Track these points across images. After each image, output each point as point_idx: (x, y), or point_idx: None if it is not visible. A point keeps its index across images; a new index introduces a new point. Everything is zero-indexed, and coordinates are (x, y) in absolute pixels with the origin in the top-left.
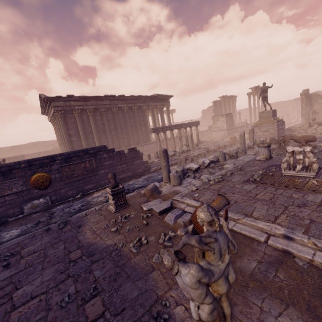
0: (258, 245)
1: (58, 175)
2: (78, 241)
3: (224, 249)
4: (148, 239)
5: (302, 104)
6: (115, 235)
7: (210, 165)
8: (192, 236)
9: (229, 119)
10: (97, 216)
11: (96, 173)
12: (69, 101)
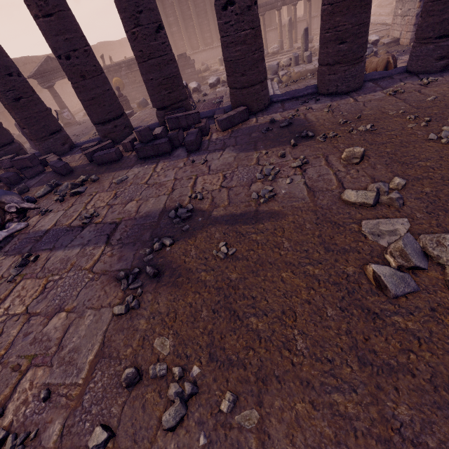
0: None
1: (127, 80)
2: None
3: None
4: None
5: None
6: None
7: (217, 86)
8: None
9: None
10: None
11: None
12: None
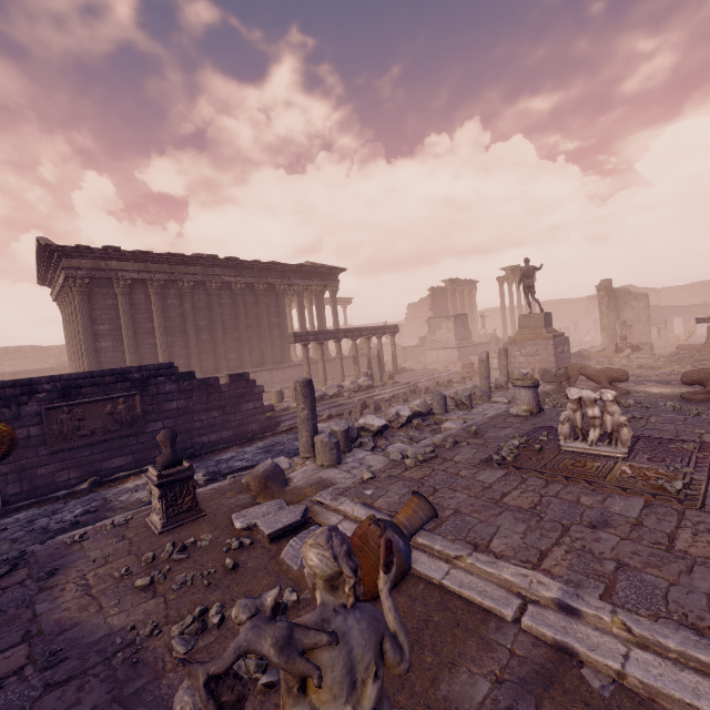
0: (499, 631)
1: (36, 429)
2: (30, 618)
3: (365, 666)
4: (226, 611)
5: (600, 307)
6: (142, 598)
7: (412, 422)
8: (269, 624)
9: (461, 327)
10: (110, 543)
11: (141, 428)
12: (106, 260)
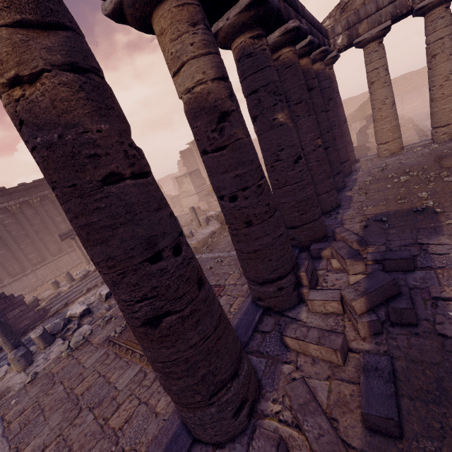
0: None
1: None
2: None
3: None
4: None
5: None
6: None
7: None
8: None
9: (196, 179)
10: None
11: None
12: None
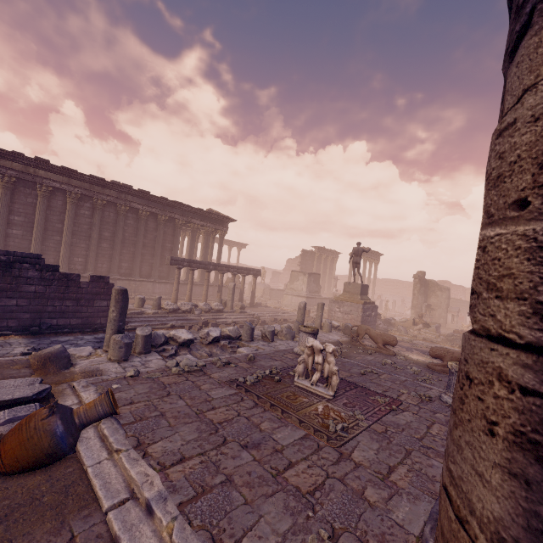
0: (84, 519)
1: None
2: None
3: None
4: None
5: (414, 290)
6: None
7: (219, 342)
8: None
9: (313, 282)
10: None
11: None
12: (35, 168)
